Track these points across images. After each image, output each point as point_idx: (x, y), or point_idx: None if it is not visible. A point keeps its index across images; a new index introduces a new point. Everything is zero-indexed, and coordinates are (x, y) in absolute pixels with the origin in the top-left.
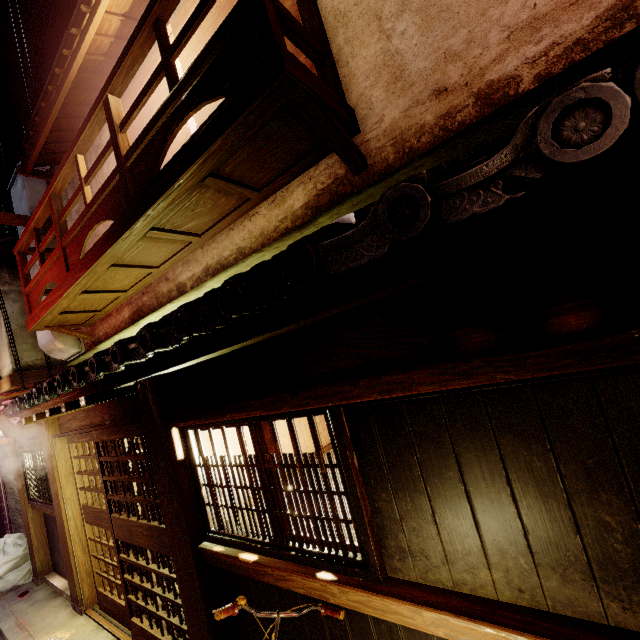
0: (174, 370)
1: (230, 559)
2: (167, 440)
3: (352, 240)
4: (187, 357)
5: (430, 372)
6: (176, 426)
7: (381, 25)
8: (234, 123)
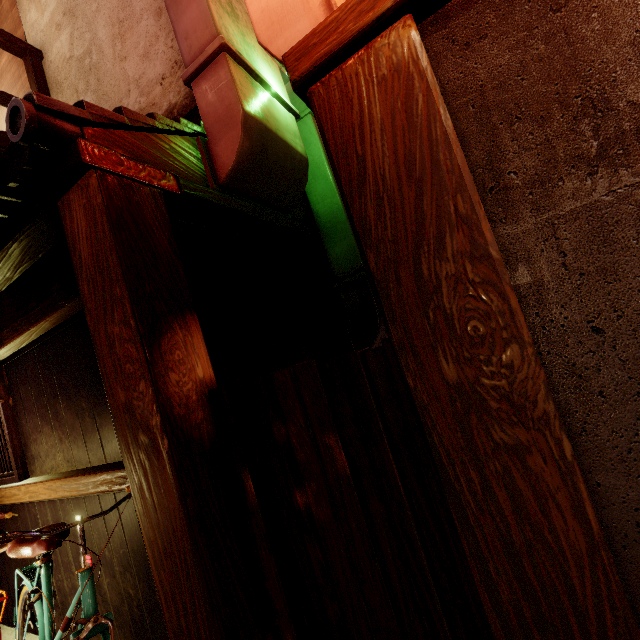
0: None
1: None
2: None
3: None
4: None
5: (8, 331)
6: None
7: (79, 97)
8: None
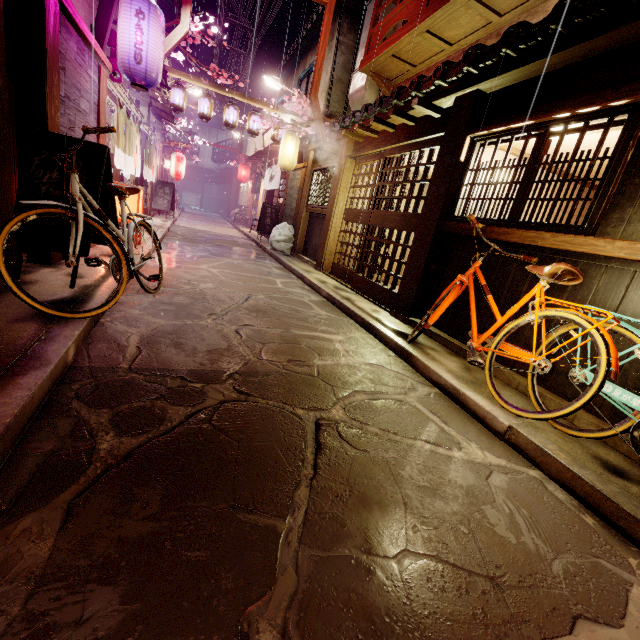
0: (493, 91)
1: (466, 226)
2: (461, 142)
3: None
4: (531, 59)
5: None
6: (473, 133)
7: None
8: None
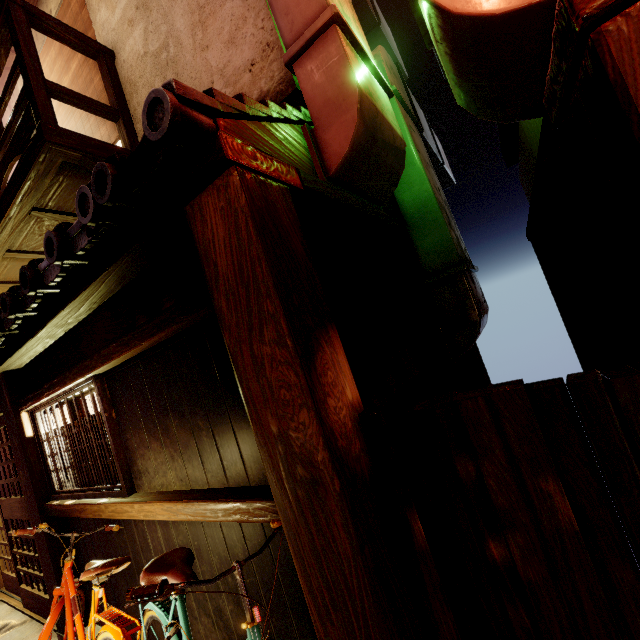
0: (23, 366)
1: (59, 507)
2: (16, 421)
3: (49, 263)
4: (11, 352)
5: (116, 345)
6: (23, 410)
7: None
8: (28, 175)
